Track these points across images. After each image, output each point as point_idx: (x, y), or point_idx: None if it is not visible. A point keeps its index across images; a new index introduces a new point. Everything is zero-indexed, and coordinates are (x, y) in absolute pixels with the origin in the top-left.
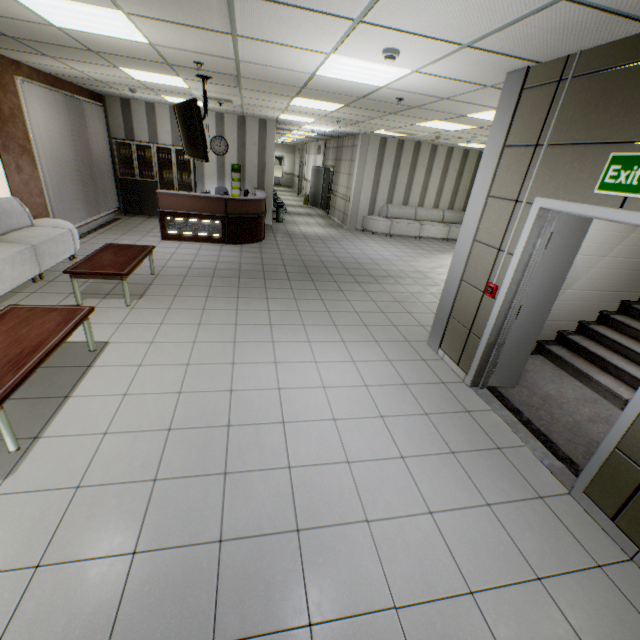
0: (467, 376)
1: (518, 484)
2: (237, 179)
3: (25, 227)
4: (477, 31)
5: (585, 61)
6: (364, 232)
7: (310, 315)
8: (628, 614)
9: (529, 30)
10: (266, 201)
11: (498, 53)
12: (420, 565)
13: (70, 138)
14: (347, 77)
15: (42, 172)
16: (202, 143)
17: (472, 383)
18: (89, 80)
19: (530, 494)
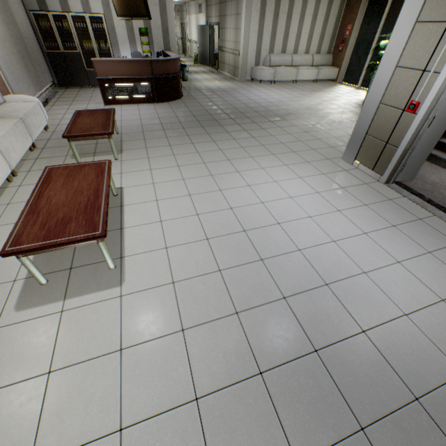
0: (382, 177)
1: (441, 238)
2: (146, 43)
3: (0, 104)
4: None
5: None
6: (253, 82)
7: (252, 149)
8: None
9: None
10: None
11: None
12: (407, 291)
13: None
14: None
15: None
16: None
17: (386, 181)
18: None
19: None
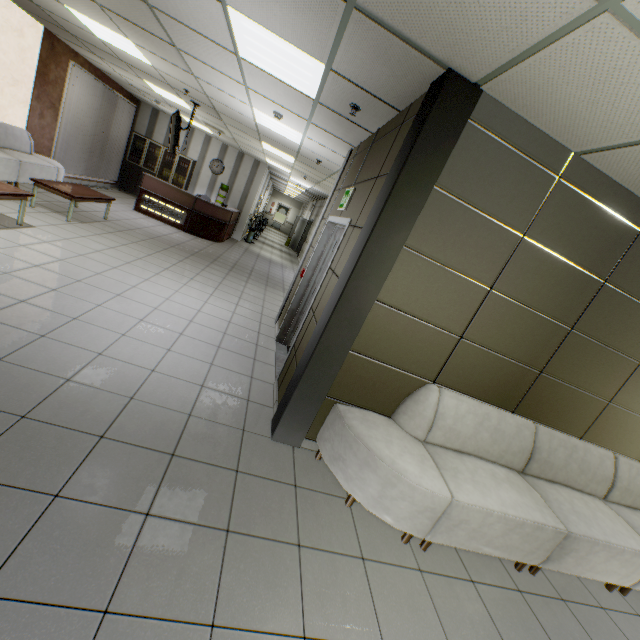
0: (277, 333)
1: (245, 369)
2: (223, 196)
3: (24, 153)
4: (304, 112)
5: (360, 147)
6: None
7: (204, 278)
8: (239, 412)
9: (325, 119)
10: (241, 221)
11: (330, 133)
12: (135, 354)
13: (96, 115)
14: (275, 130)
15: (60, 126)
16: (174, 140)
17: (278, 338)
18: (127, 84)
19: (247, 374)
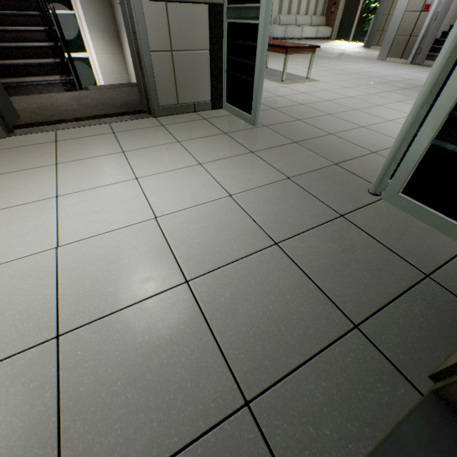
0: (408, 60)
1: None
2: None
3: None
4: None
5: None
6: None
7: (317, 59)
8: None
9: None
10: None
11: None
12: None
13: None
14: None
15: None
16: None
17: (410, 62)
18: None
19: None
